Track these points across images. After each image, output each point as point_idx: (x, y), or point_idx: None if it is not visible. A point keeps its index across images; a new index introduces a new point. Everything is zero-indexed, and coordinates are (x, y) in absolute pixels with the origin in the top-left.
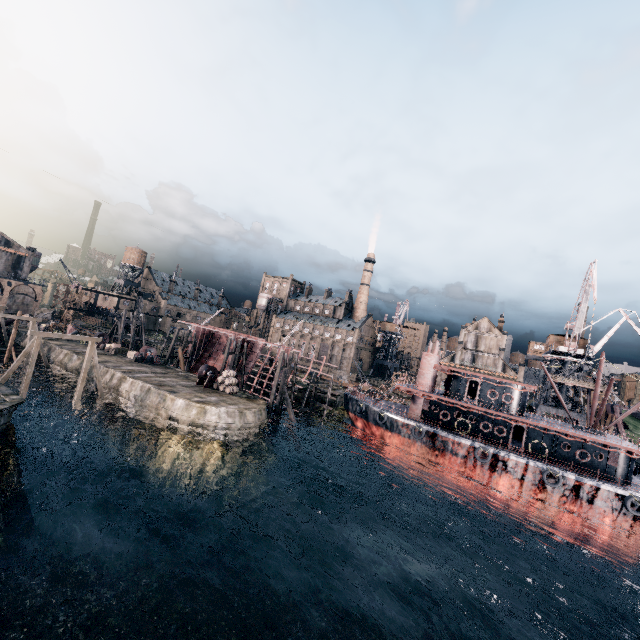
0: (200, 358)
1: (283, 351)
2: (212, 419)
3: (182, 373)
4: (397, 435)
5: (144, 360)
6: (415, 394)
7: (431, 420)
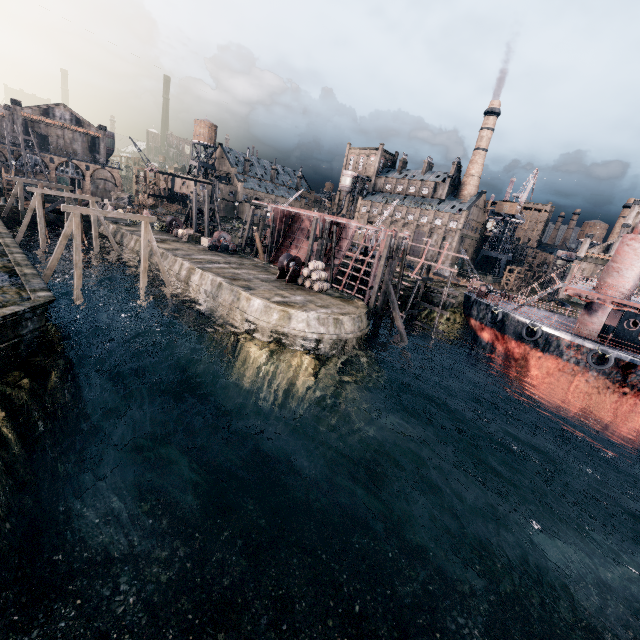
0: (280, 247)
1: (390, 234)
2: (299, 327)
3: (260, 264)
4: (554, 358)
5: (218, 248)
6: (599, 302)
7: (628, 343)
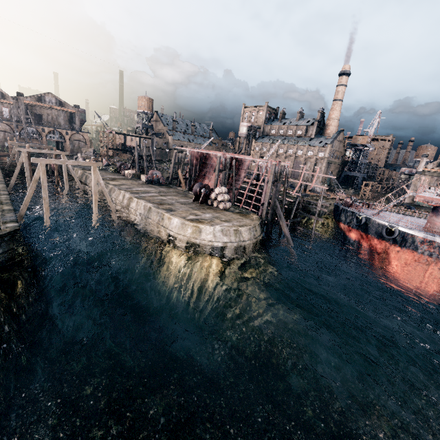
0: (197, 178)
1: (274, 164)
2: (207, 238)
3: (182, 191)
4: (410, 251)
5: (152, 182)
6: None
7: None
